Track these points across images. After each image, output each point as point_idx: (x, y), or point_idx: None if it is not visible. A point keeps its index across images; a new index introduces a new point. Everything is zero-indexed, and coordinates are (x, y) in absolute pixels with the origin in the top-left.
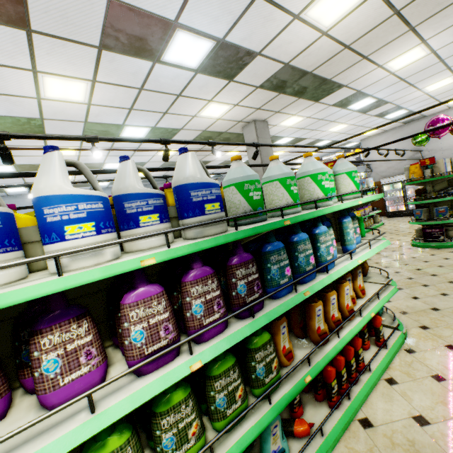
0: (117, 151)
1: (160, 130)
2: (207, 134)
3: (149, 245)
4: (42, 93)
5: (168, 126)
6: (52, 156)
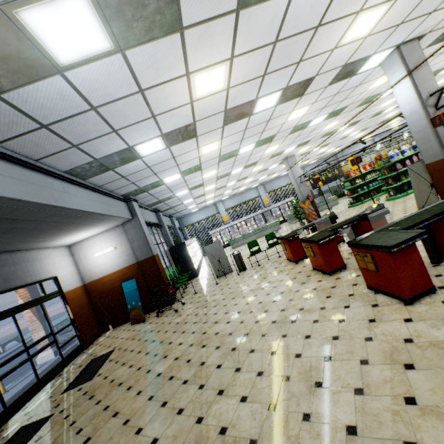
0: (339, 143)
1: (363, 129)
2: (383, 121)
3: (411, 153)
4: (341, 135)
5: (368, 126)
6: (403, 146)
